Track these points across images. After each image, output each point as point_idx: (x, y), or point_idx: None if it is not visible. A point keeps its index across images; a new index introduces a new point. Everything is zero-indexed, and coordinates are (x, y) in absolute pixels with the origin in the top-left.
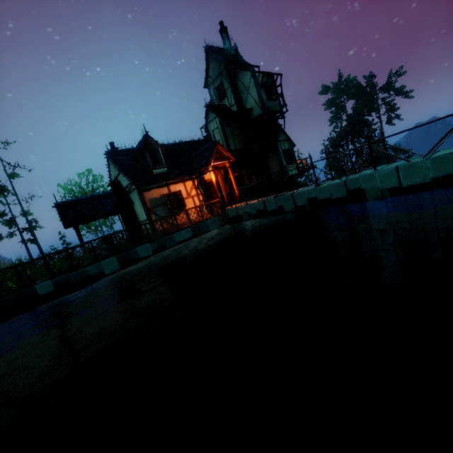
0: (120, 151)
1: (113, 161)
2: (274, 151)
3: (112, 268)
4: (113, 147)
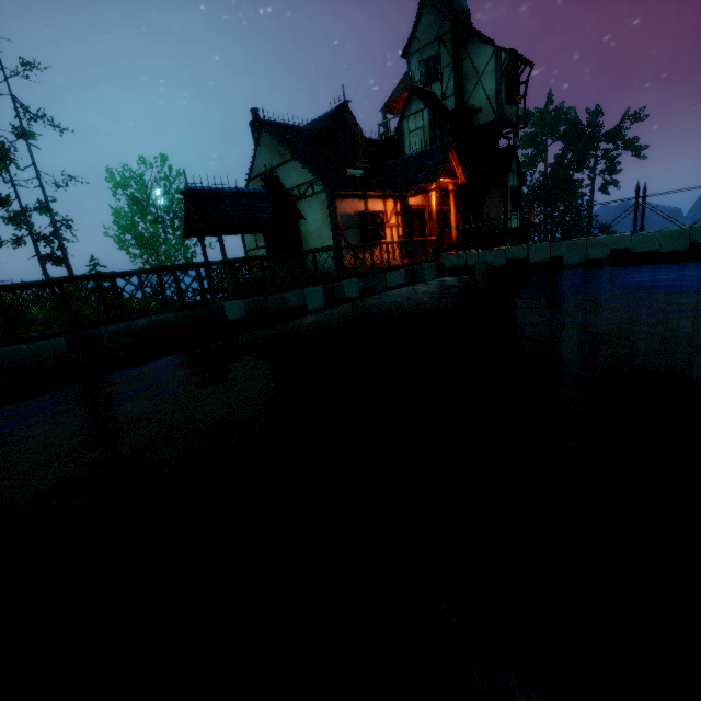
0: (282, 125)
1: (279, 139)
2: (502, 184)
3: (316, 303)
4: (258, 118)
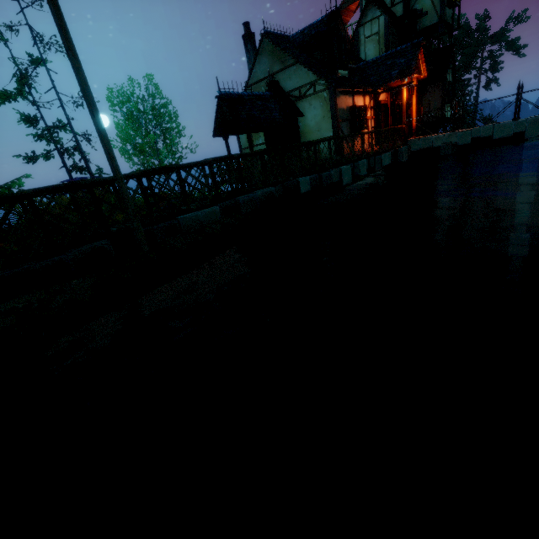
0: (277, 35)
1: (282, 47)
2: (443, 80)
3: (347, 179)
4: (250, 31)
